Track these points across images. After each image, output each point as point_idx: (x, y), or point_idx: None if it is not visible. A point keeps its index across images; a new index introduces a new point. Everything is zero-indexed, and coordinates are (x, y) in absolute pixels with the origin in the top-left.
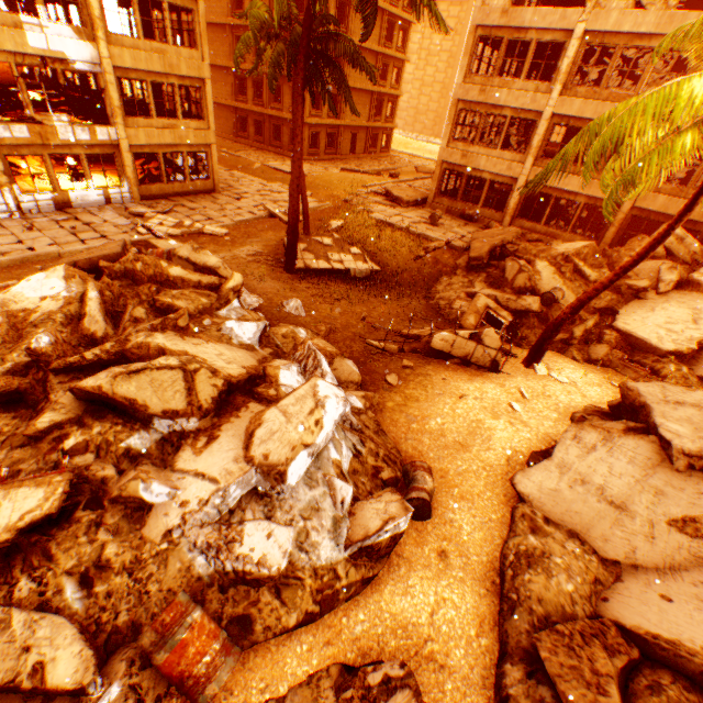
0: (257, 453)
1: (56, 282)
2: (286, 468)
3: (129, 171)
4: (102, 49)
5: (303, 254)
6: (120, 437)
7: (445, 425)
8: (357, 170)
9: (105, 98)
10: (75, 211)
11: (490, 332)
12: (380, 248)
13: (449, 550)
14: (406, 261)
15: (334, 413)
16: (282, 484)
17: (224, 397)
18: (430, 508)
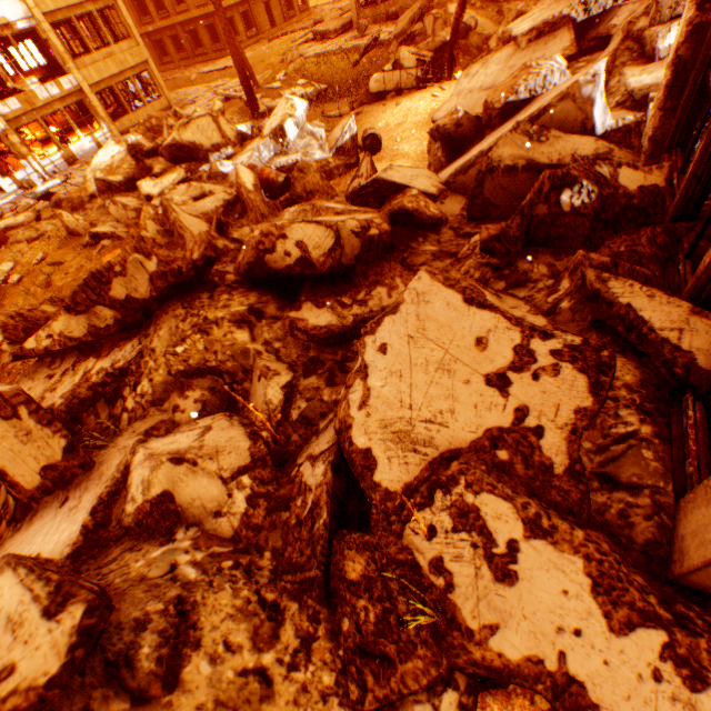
0: (267, 133)
1: (114, 149)
2: (283, 125)
3: (100, 112)
4: (28, 1)
5: (262, 101)
6: (197, 168)
7: (388, 122)
8: (282, 34)
9: (51, 49)
10: (82, 161)
11: (405, 55)
12: (322, 74)
13: (398, 159)
14: (347, 73)
15: (302, 107)
16: (286, 140)
17: (241, 139)
18: (378, 140)
